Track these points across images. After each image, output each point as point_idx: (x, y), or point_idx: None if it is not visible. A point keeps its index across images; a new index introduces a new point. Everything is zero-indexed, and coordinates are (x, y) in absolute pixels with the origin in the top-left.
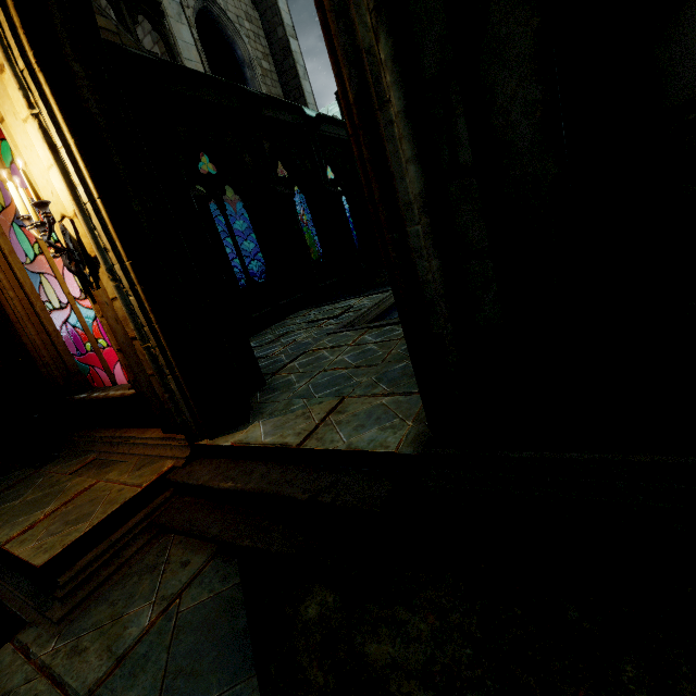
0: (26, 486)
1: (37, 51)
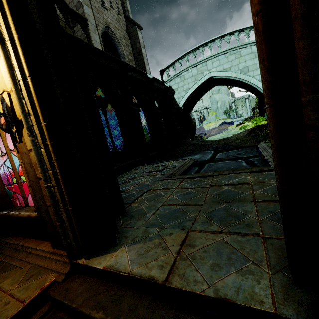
0: None
1: None
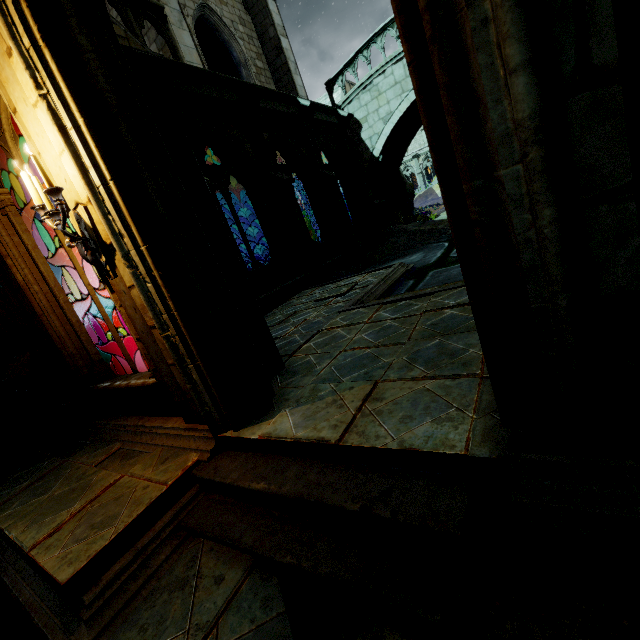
0: (55, 478)
1: (41, 25)
